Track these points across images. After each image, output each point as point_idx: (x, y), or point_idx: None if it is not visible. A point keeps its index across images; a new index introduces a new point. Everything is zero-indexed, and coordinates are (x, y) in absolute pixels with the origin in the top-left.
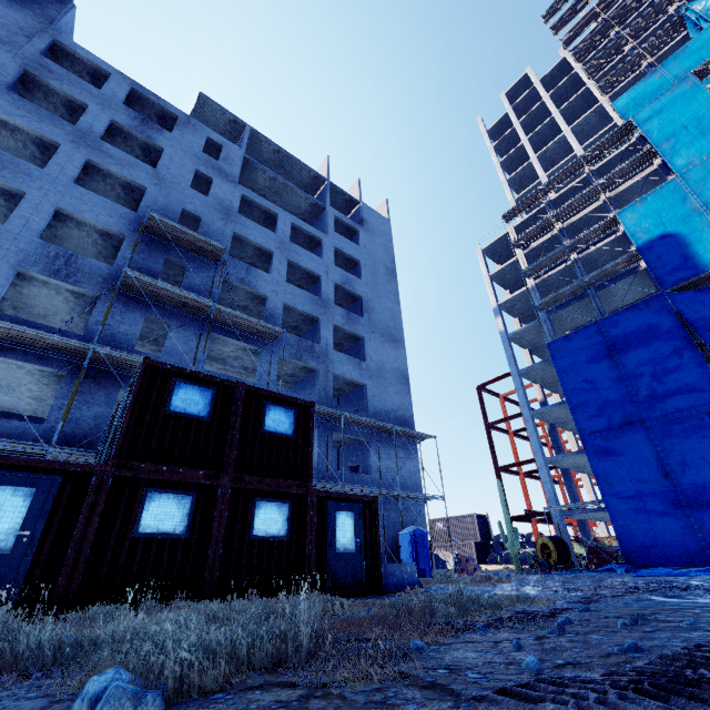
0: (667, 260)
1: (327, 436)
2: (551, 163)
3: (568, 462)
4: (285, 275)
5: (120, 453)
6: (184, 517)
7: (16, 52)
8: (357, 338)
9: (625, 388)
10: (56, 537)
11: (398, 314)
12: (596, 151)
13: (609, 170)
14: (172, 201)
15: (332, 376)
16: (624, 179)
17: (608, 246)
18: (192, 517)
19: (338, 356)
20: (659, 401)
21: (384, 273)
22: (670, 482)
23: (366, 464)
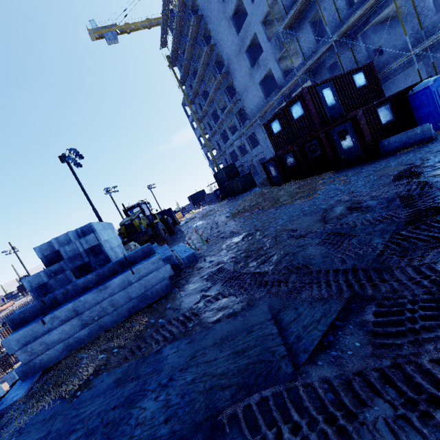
0: None
1: None
2: None
3: None
4: None
5: (276, 151)
6: (293, 159)
7: None
8: None
9: None
10: (280, 171)
11: None
12: None
13: None
14: None
15: None
16: None
17: None
18: (295, 158)
19: None
20: None
21: None
22: None
23: None
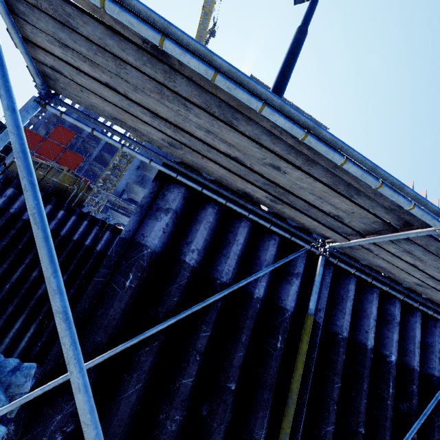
0: None
1: None
2: None
3: None
4: None
5: None
6: None
7: None
8: None
9: None
10: None
11: None
12: None
13: None
14: None
15: None
16: None
17: None
18: None
19: None
20: None
21: None
22: None
23: None
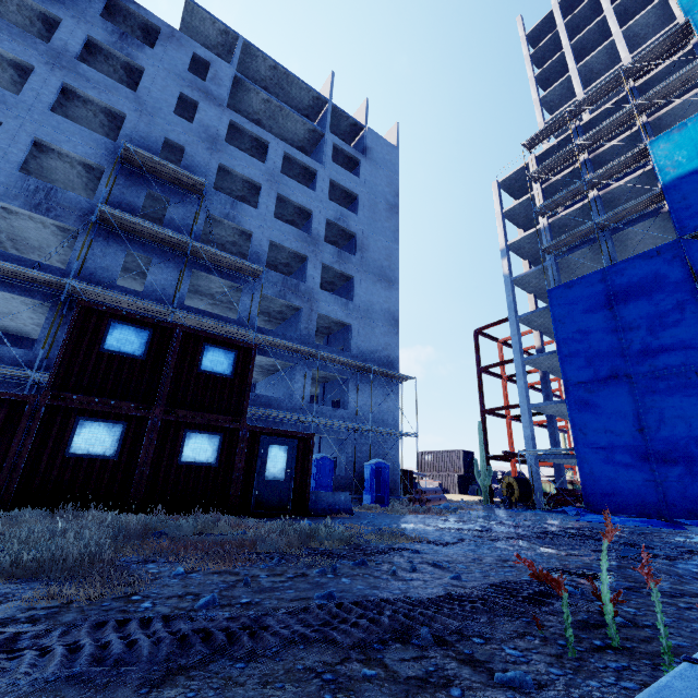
0: (692, 201)
1: (305, 373)
2: (595, 77)
3: (553, 409)
4: (273, 210)
5: (53, 385)
6: (114, 442)
7: None
8: (349, 278)
9: (617, 341)
10: None
11: (395, 253)
12: (641, 62)
13: (655, 86)
14: (154, 129)
15: (316, 315)
16: (667, 98)
17: (634, 182)
18: (122, 443)
19: (325, 296)
20: (650, 356)
21: (384, 208)
22: (643, 437)
23: (346, 400)
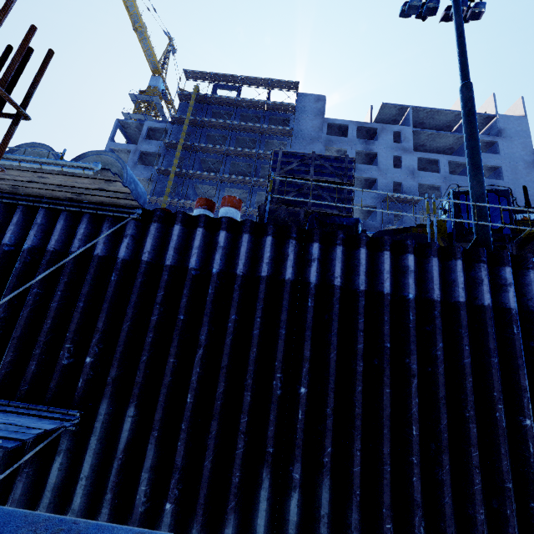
0: None
1: None
2: None
3: None
4: None
5: None
6: None
7: (321, 141)
8: None
9: None
10: None
11: None
12: None
13: None
14: (388, 180)
15: None
16: None
17: None
18: None
19: None
20: None
21: (523, 168)
22: None
23: None
